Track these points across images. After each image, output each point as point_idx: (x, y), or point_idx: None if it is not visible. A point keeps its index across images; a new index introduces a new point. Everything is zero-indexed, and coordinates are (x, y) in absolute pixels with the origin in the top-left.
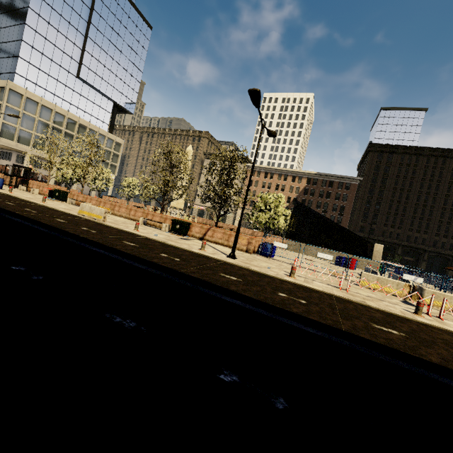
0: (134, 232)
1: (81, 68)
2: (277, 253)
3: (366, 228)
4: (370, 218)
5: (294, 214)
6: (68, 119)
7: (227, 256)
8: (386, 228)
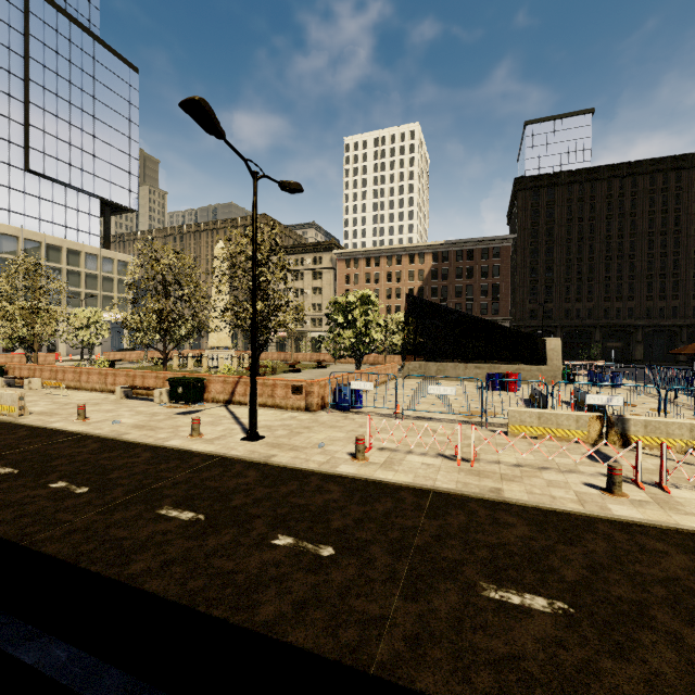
0: (66, 428)
1: (29, 155)
2: (380, 392)
3: (538, 311)
4: (541, 294)
5: (410, 316)
6: (25, 242)
7: (242, 438)
8: (569, 304)
